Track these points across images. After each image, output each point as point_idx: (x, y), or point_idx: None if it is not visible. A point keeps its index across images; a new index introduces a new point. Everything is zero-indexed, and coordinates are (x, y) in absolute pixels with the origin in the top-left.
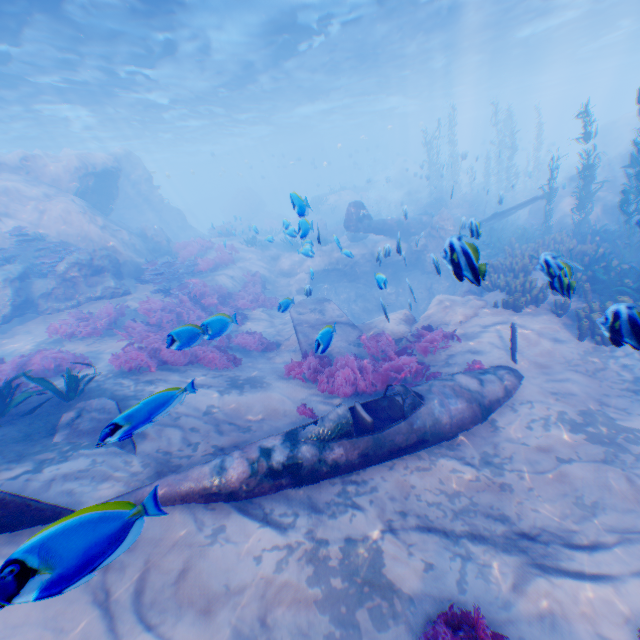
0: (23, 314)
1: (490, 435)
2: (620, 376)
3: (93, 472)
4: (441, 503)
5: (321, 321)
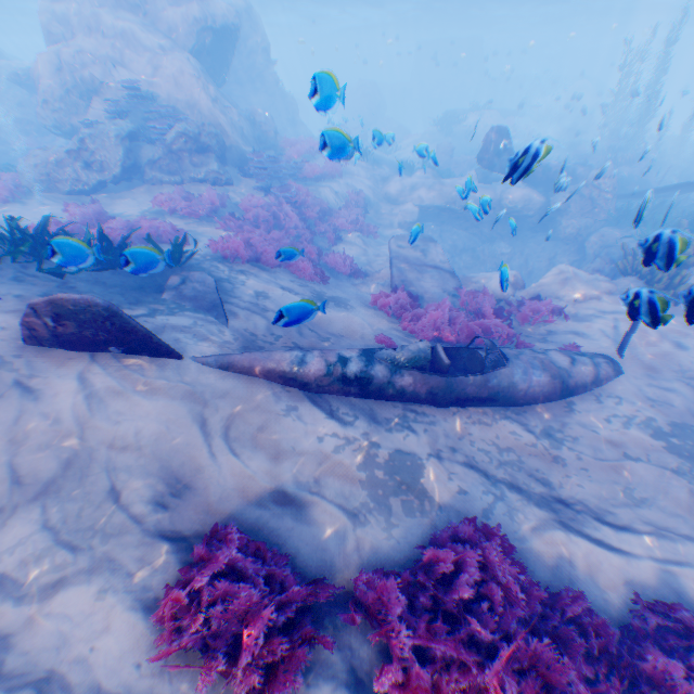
0: (130, 179)
1: (561, 414)
2: None
3: (195, 332)
4: (490, 452)
5: (420, 261)
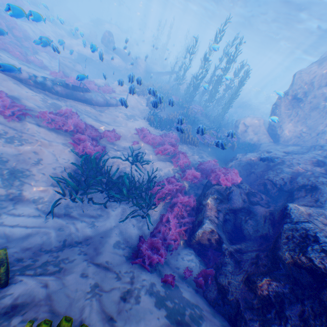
0: None
1: (106, 109)
2: (147, 115)
3: None
4: (83, 110)
5: (72, 68)
